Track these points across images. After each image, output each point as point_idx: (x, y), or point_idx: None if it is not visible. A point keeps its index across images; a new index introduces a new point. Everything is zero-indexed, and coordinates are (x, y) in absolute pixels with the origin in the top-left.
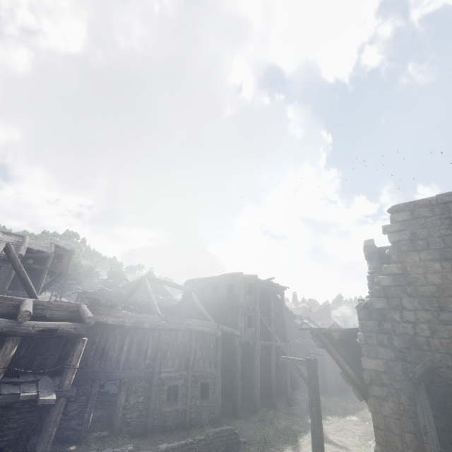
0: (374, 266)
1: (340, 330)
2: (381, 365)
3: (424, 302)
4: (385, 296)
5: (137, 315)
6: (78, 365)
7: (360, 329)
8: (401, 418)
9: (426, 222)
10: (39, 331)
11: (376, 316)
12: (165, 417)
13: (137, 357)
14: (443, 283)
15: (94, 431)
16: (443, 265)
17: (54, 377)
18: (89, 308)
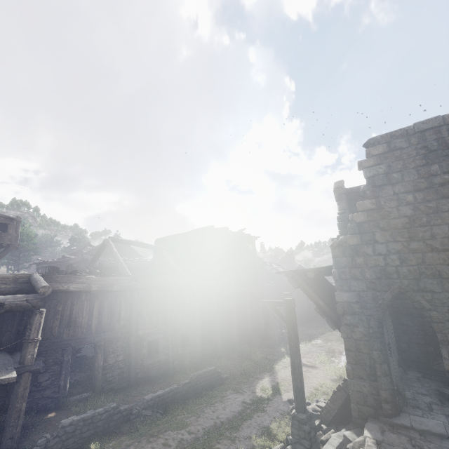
0: (344, 207)
1: (314, 270)
2: (353, 297)
3: (395, 234)
4: (359, 232)
5: (104, 278)
6: (40, 338)
7: (334, 266)
8: (370, 339)
9: (402, 154)
10: None
11: (349, 253)
12: (148, 369)
13: (110, 320)
14: (415, 214)
15: (75, 395)
16: (415, 196)
17: (14, 353)
18: (44, 277)
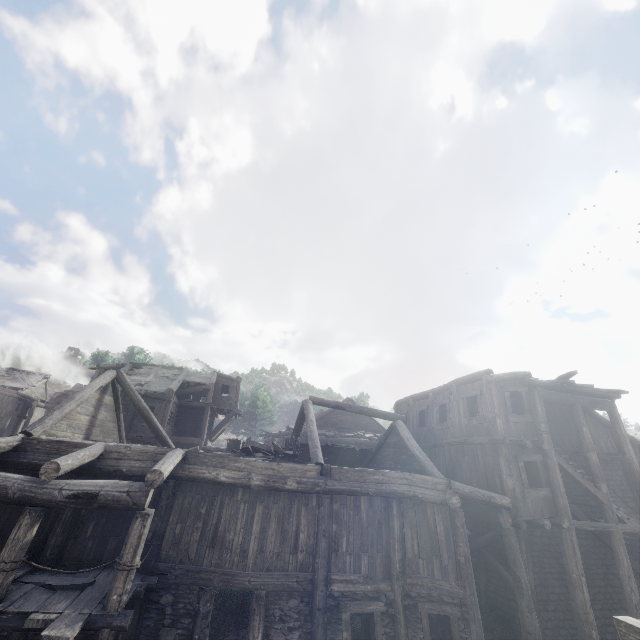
0: None
1: None
2: None
3: None
4: None
5: (272, 465)
6: (136, 564)
7: None
8: None
9: None
10: (70, 497)
11: None
12: None
13: (279, 547)
14: None
15: None
16: None
17: None
18: (187, 454)
